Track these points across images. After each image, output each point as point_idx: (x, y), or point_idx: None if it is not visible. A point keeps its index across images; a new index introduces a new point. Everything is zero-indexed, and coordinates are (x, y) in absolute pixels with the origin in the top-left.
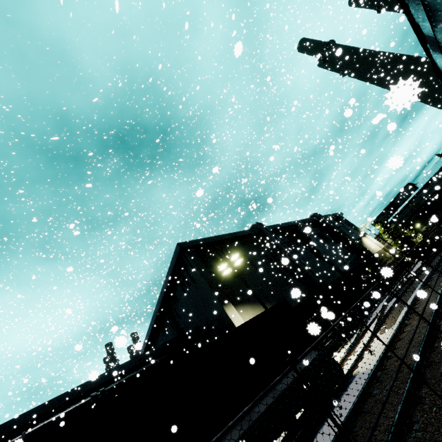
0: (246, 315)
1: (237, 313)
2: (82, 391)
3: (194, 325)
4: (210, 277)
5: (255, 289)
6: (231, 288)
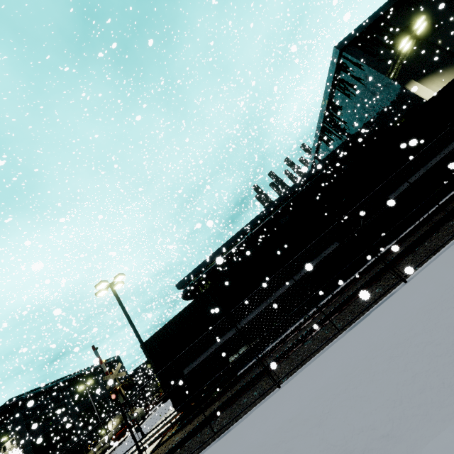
0: (432, 85)
1: (423, 87)
2: (296, 187)
3: (365, 122)
4: (382, 65)
5: (439, 54)
6: (407, 66)
